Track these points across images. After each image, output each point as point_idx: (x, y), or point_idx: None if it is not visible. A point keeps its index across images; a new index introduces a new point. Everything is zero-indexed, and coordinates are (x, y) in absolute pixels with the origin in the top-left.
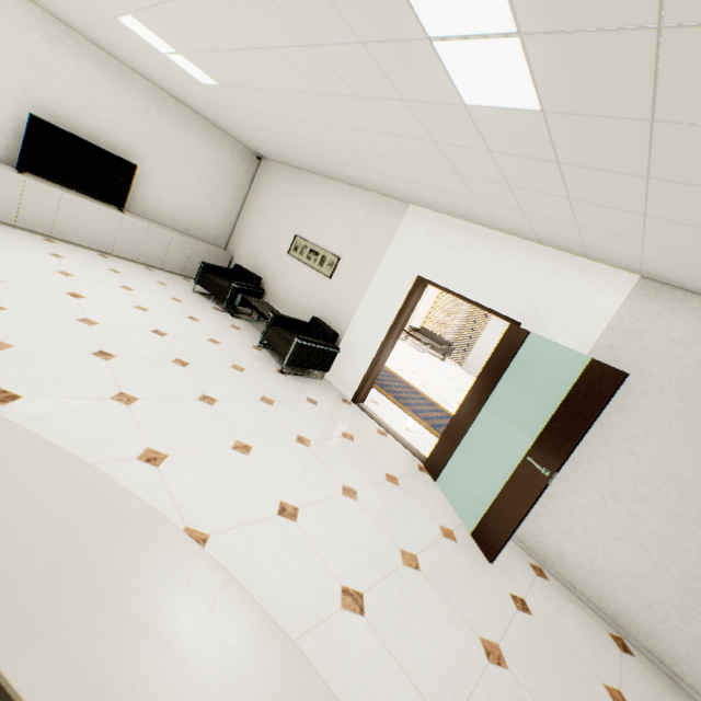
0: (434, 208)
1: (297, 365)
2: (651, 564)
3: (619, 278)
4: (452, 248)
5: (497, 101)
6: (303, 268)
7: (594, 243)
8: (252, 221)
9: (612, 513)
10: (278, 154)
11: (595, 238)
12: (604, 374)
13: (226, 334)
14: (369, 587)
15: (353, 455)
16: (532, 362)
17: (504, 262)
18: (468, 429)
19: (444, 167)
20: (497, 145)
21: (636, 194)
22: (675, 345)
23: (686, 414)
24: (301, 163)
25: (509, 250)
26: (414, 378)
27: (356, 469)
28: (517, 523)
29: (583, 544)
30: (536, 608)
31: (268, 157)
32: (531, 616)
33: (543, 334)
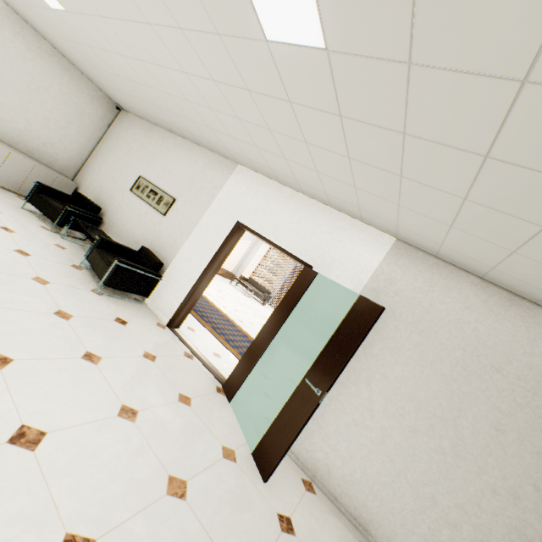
0: (256, 169)
1: (114, 286)
2: (394, 473)
3: (383, 239)
4: (267, 202)
5: (292, 36)
6: (142, 205)
7: (367, 206)
8: (103, 159)
9: (369, 428)
10: (133, 105)
11: (367, 200)
12: (368, 307)
13: (43, 249)
14: (109, 530)
15: (148, 374)
16: (319, 298)
17: (304, 217)
18: (262, 354)
19: (258, 121)
20: (295, 94)
21: (396, 153)
22: (417, 292)
23: (422, 346)
24: (153, 116)
25: (309, 209)
26: (235, 314)
27: (147, 389)
28: (291, 440)
29: (345, 458)
30: (300, 526)
31: (126, 108)
32: (294, 536)
33: (328, 277)
